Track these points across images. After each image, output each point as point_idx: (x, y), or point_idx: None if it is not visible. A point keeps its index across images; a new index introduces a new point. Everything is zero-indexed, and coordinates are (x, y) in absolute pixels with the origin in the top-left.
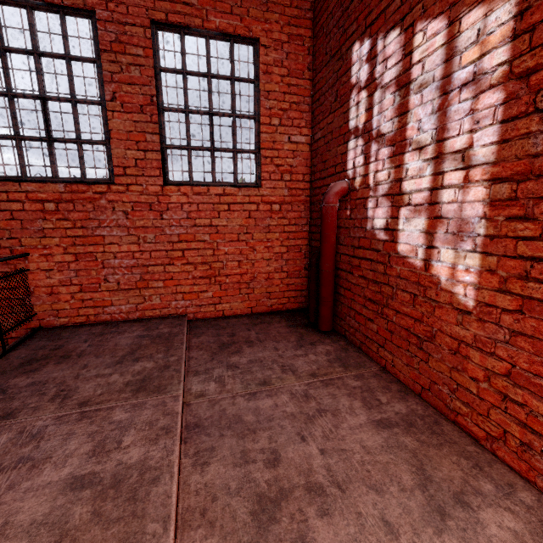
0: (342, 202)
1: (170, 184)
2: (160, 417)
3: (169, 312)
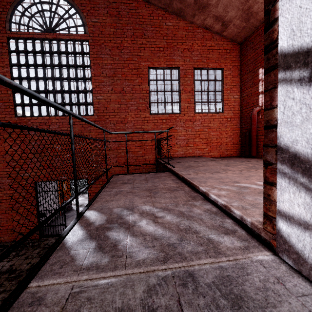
0: (257, 114)
1: (196, 113)
2: (224, 161)
3: (194, 155)
